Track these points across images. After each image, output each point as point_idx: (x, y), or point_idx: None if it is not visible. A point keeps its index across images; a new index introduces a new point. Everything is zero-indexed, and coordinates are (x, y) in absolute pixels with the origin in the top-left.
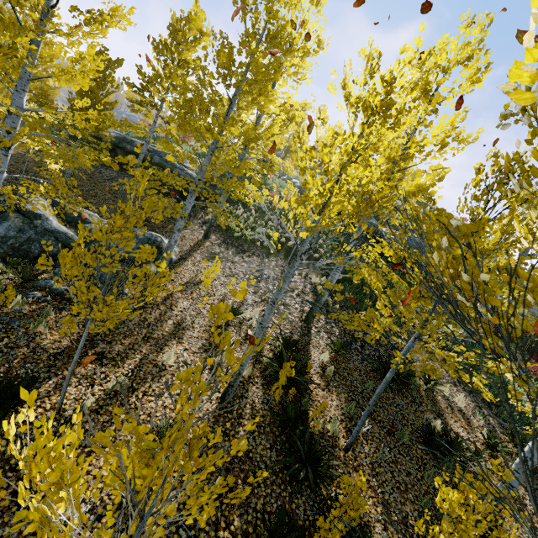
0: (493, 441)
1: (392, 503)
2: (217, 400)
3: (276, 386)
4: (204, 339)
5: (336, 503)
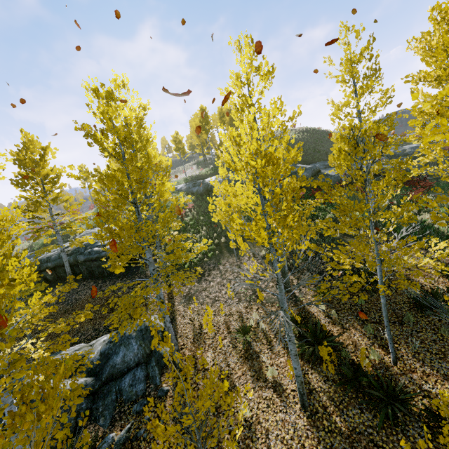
0: (446, 270)
1: (448, 373)
2: (301, 411)
3: (324, 365)
4: (247, 371)
5: (442, 422)
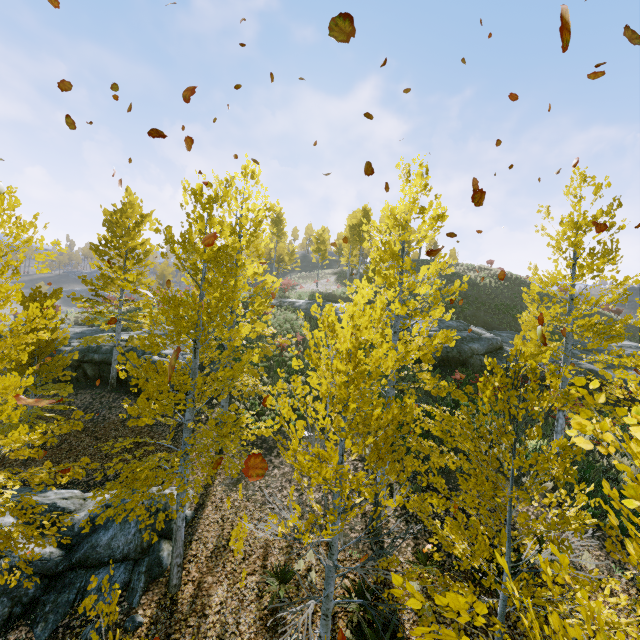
0: None
1: None
2: None
3: None
4: None
5: None
